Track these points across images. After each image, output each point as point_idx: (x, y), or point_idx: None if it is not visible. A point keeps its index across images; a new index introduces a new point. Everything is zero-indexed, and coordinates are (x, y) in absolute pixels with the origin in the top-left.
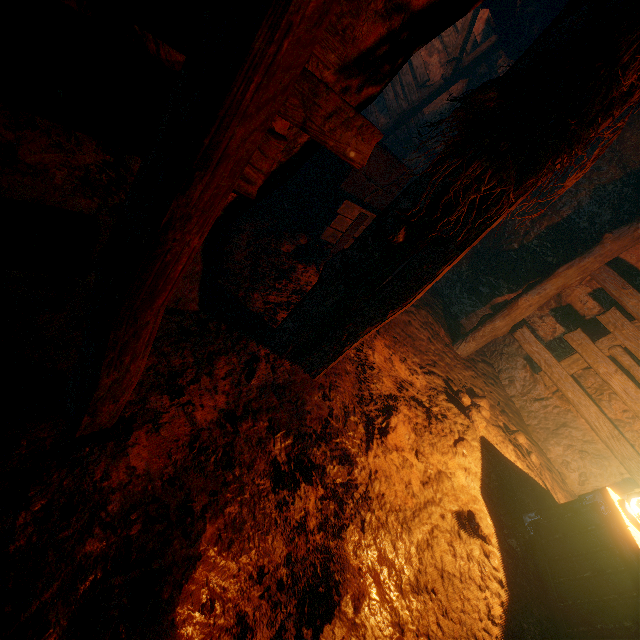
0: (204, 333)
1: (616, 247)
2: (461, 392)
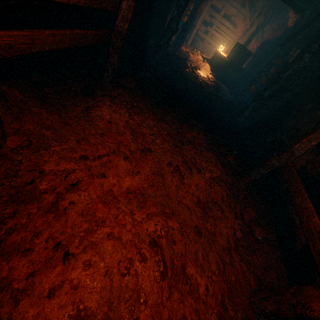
0: (168, 47)
1: (210, 3)
2: (194, 49)
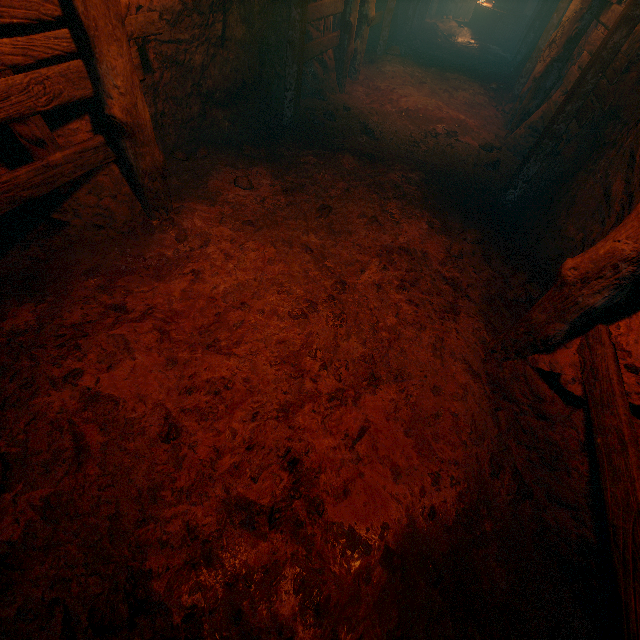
0: None
1: None
2: (442, 17)
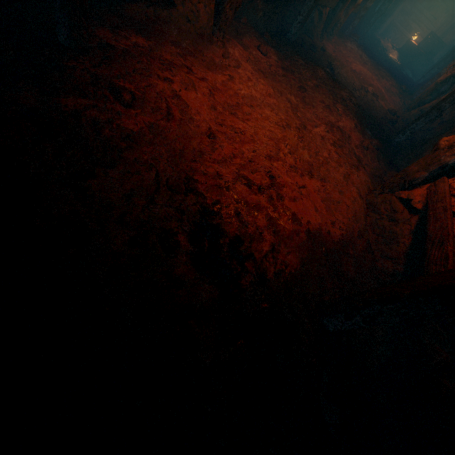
0: None
1: None
2: (385, 38)
